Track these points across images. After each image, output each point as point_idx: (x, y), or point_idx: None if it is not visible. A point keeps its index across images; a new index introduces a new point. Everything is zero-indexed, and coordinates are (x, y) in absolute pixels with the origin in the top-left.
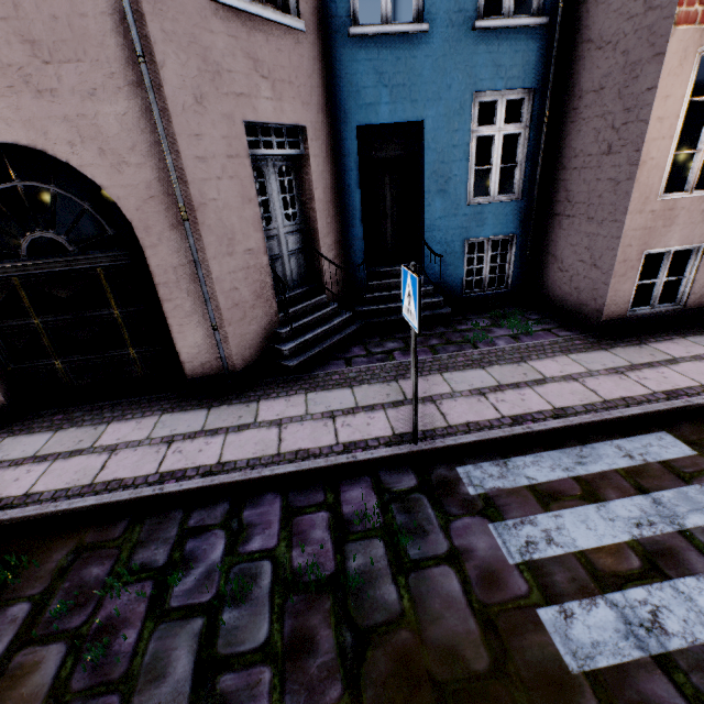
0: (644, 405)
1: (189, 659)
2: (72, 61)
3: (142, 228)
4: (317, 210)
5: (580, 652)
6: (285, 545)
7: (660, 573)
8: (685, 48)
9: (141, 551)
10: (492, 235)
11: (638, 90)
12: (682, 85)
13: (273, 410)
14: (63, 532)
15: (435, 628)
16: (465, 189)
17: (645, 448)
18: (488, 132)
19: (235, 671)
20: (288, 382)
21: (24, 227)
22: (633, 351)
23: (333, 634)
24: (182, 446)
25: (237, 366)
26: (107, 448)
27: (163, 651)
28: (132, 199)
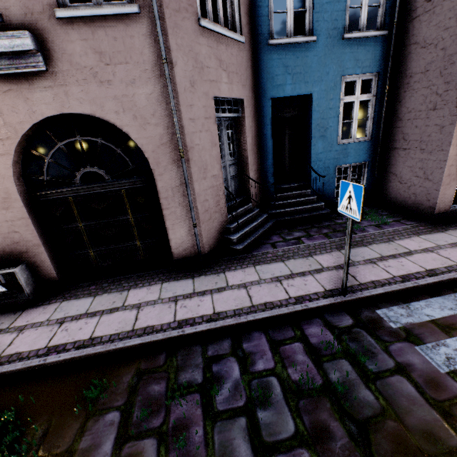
0: None
1: (247, 446)
2: (122, 63)
3: (154, 163)
4: (248, 150)
5: None
6: (280, 365)
7: None
8: None
9: (182, 373)
10: (353, 163)
11: (455, 71)
12: None
13: (236, 278)
14: (123, 363)
15: (410, 418)
16: (337, 135)
17: None
18: (351, 99)
19: (283, 453)
20: (239, 259)
21: (79, 165)
22: None
23: (341, 424)
24: (184, 303)
25: (205, 250)
26: (134, 306)
27: (226, 441)
28: (150, 145)
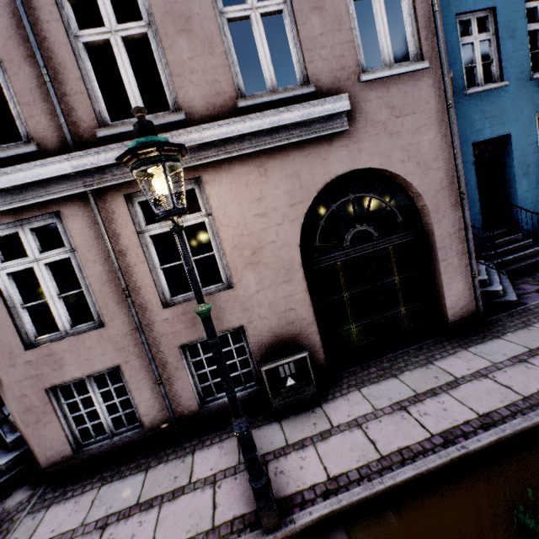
0: None
1: None
2: (410, 114)
3: (434, 210)
4: None
5: None
6: None
7: None
8: None
9: None
10: None
11: None
12: None
13: None
14: None
15: None
16: None
17: None
18: None
19: None
20: (524, 311)
21: (349, 225)
22: None
23: None
24: None
25: (481, 306)
26: (473, 375)
27: None
28: (430, 191)
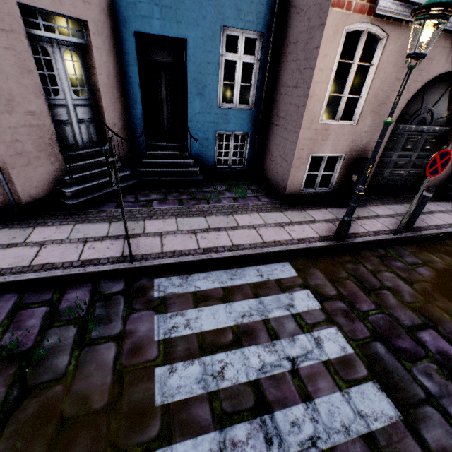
0: (283, 246)
1: None
2: None
3: None
4: (101, 91)
5: (167, 393)
6: (2, 330)
7: (239, 344)
8: (337, 25)
9: None
10: (234, 131)
11: (312, 47)
12: (335, 49)
13: (43, 234)
14: None
15: (82, 383)
16: (216, 96)
17: (272, 271)
18: (233, 58)
19: None
20: (66, 215)
21: None
22: (296, 214)
23: (5, 390)
24: None
25: (23, 200)
26: None
27: None
28: None
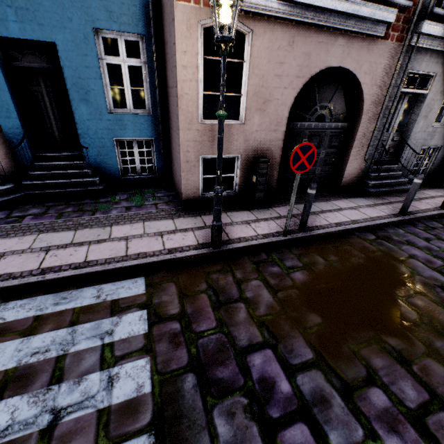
0: (146, 258)
1: None
2: None
3: None
4: None
5: None
6: None
7: None
8: (189, 19)
9: None
10: (134, 137)
11: (172, 44)
12: (194, 45)
13: None
14: None
15: None
16: (105, 101)
17: (116, 289)
18: (115, 61)
19: None
20: None
21: None
22: (187, 220)
23: None
24: None
25: None
26: None
27: None
28: None
